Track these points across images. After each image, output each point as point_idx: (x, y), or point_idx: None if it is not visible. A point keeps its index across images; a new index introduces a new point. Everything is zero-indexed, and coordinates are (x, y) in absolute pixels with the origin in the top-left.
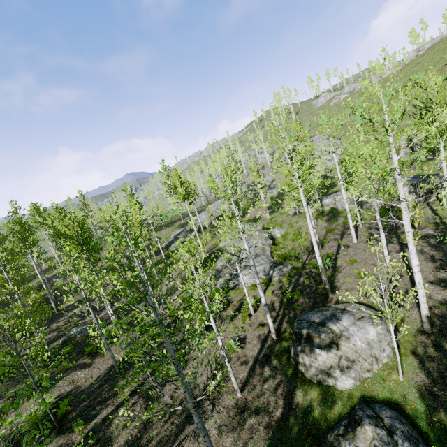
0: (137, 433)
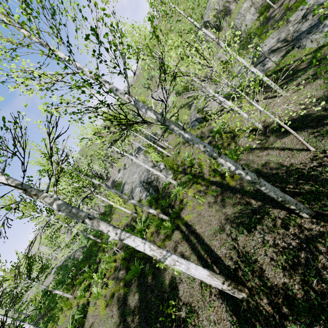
0: None
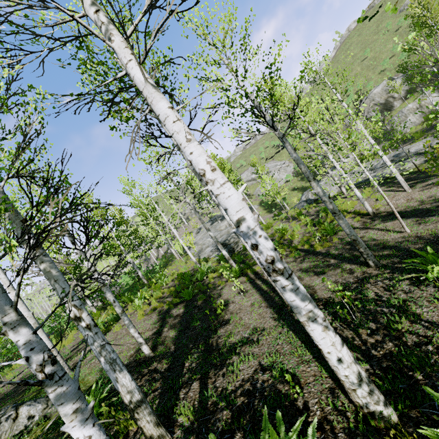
0: None
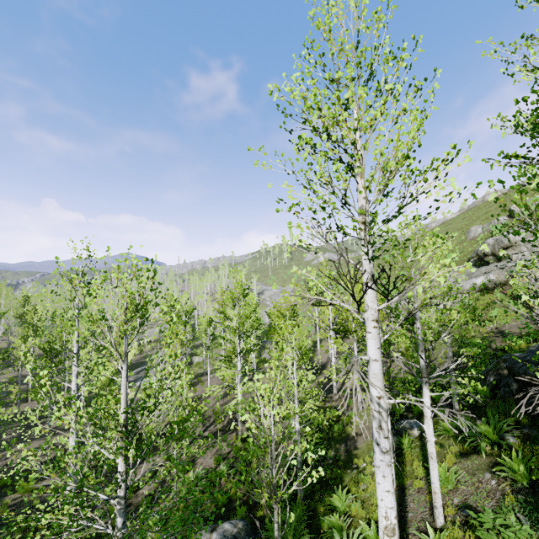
0: (17, 436)
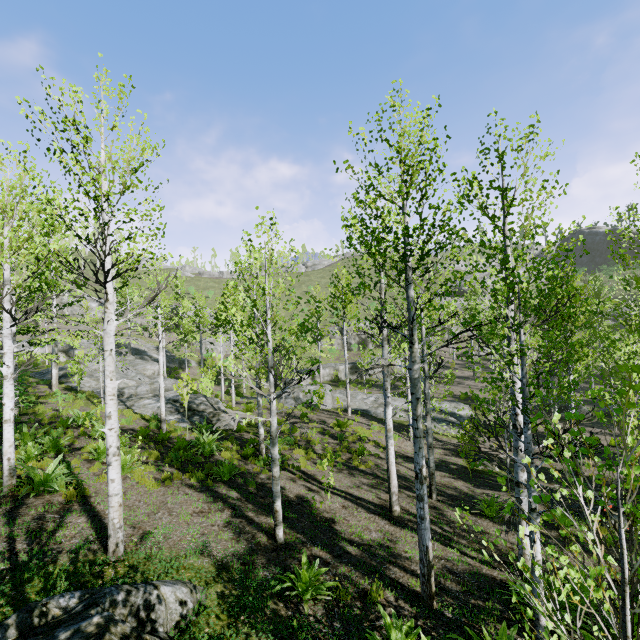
0: None
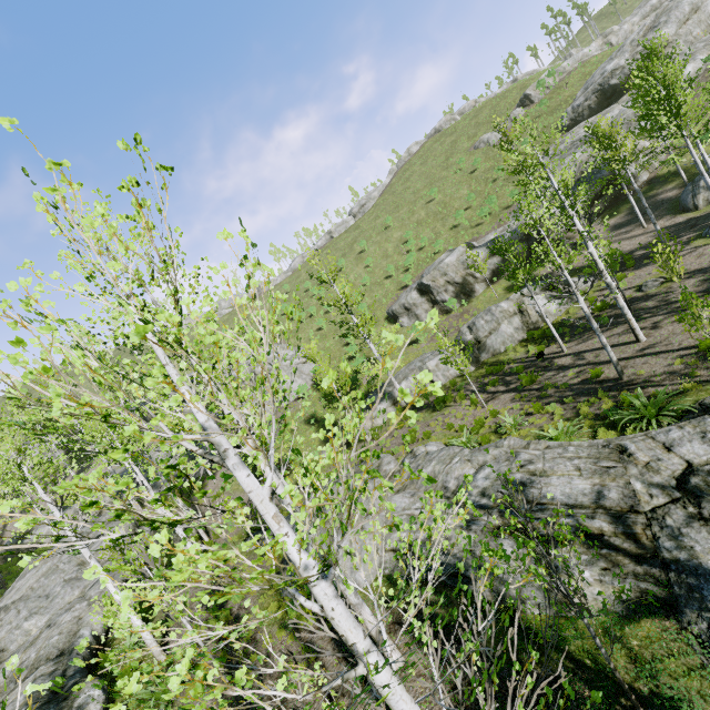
0: None
